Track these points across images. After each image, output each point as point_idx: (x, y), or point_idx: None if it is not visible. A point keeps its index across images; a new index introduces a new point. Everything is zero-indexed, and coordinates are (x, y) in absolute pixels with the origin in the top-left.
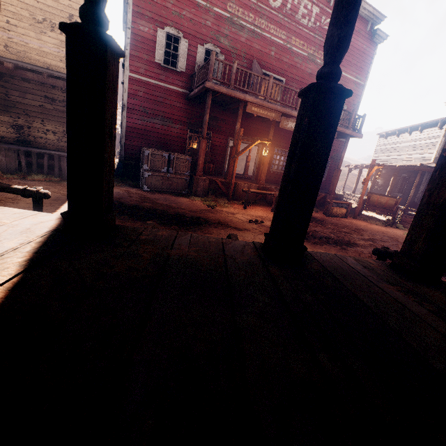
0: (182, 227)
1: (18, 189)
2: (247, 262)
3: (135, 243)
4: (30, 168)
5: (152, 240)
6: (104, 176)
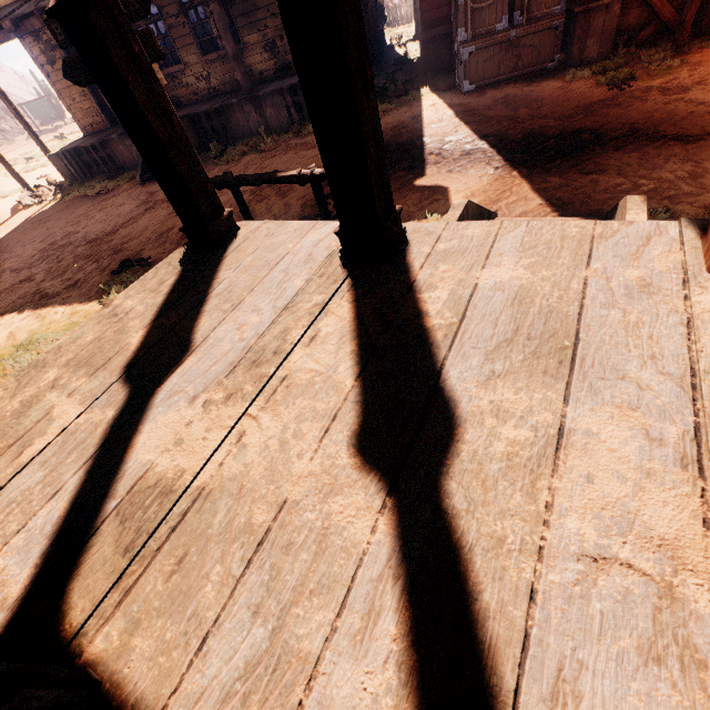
0: (535, 169)
1: (293, 176)
2: (639, 286)
3: (429, 262)
4: (301, 115)
5: (456, 250)
6: (370, 165)
